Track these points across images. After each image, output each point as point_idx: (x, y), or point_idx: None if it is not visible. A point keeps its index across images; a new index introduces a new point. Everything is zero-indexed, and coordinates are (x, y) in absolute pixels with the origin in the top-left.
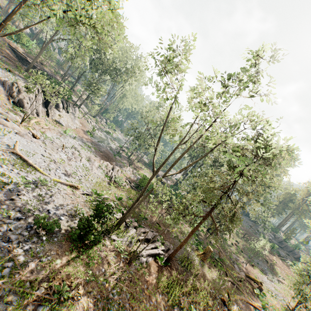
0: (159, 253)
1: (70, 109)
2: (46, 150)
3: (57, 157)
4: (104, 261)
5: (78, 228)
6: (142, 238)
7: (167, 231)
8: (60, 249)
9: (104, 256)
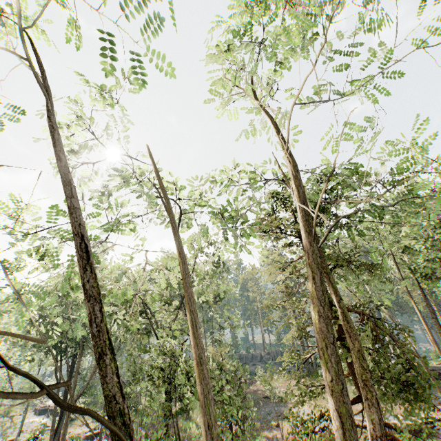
0: None
1: None
2: None
3: None
4: None
5: None
6: None
7: None
8: None
9: None
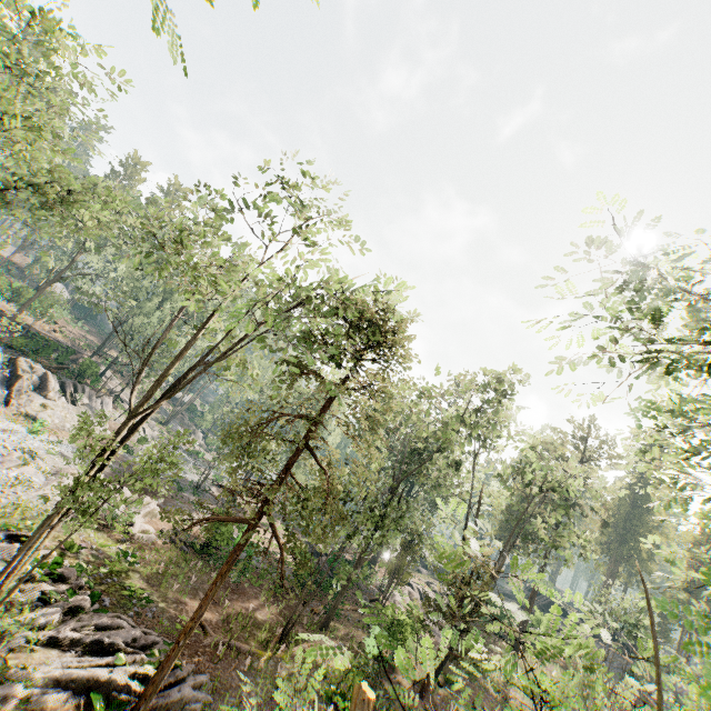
0: (111, 681)
1: (84, 398)
2: None
3: None
4: None
5: None
6: (76, 638)
7: (237, 652)
8: None
9: None
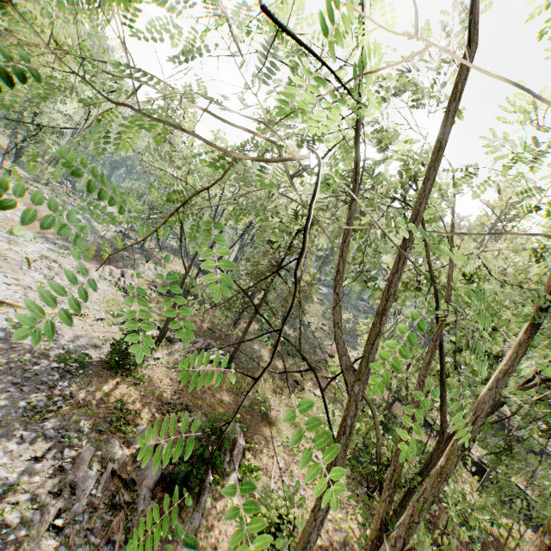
0: None
1: None
2: (8, 275)
3: (29, 280)
4: (155, 379)
5: (113, 354)
6: (193, 349)
7: (226, 335)
8: (101, 378)
9: (153, 375)
